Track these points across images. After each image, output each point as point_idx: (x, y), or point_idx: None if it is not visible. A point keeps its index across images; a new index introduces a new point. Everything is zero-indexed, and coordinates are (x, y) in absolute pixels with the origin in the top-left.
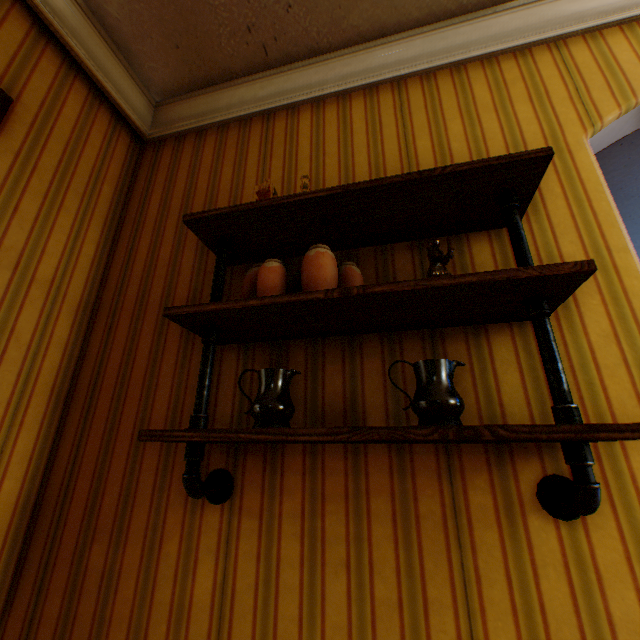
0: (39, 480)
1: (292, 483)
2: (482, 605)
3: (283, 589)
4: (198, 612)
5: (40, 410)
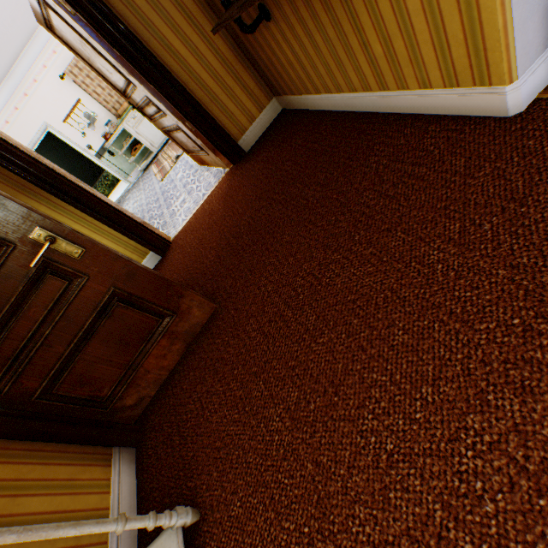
0: (229, 38)
1: (281, 0)
2: (362, 28)
3: (307, 48)
4: (294, 64)
5: (199, 15)
